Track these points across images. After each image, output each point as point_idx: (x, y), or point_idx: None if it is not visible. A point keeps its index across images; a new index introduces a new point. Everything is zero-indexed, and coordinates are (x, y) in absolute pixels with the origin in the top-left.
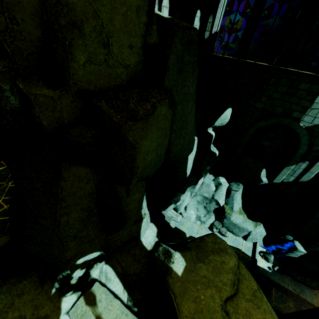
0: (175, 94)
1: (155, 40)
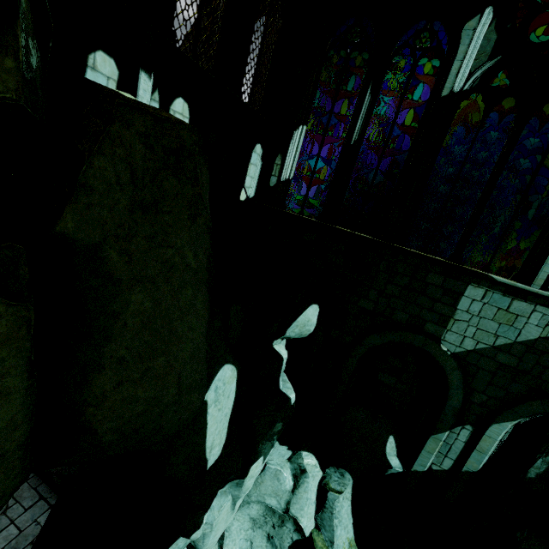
0: (115, 259)
1: (3, 93)
